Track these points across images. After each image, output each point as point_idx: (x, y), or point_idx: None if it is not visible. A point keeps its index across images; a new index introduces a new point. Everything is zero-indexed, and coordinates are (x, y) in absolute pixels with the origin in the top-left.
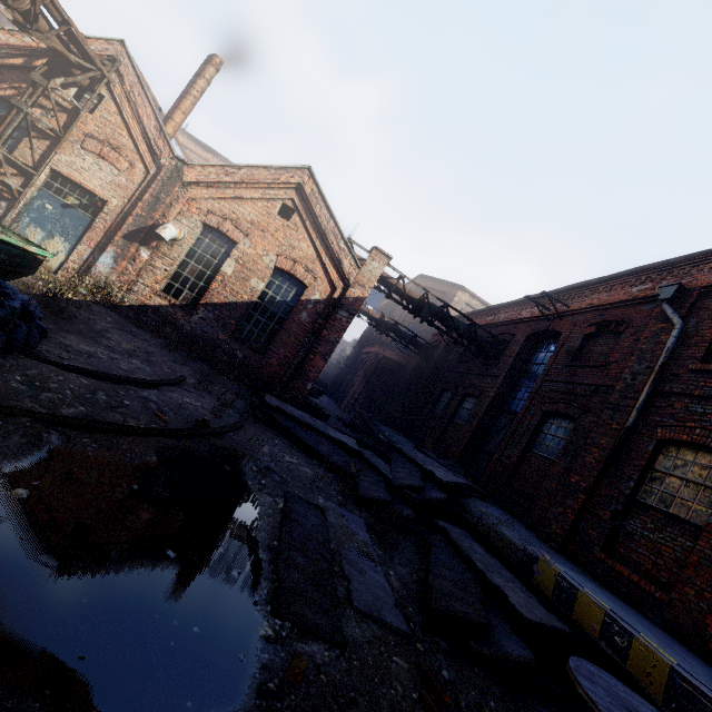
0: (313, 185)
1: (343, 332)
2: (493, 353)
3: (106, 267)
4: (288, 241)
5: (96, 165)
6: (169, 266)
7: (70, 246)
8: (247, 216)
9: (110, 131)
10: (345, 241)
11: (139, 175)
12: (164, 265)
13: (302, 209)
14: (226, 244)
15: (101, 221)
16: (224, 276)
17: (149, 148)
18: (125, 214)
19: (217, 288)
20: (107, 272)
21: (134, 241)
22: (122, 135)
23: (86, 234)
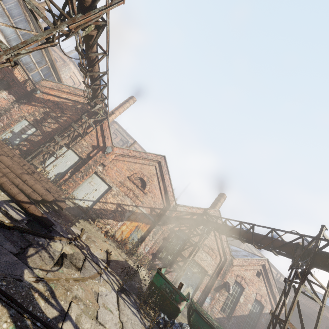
0: (268, 265)
1: (276, 328)
2: (306, 322)
3: (207, 303)
4: (259, 287)
5: (206, 256)
6: (224, 299)
7: (193, 290)
8: (248, 276)
9: (211, 242)
10: (277, 289)
11: (218, 260)
12: (222, 299)
13: (263, 273)
14: (240, 287)
15: (205, 280)
16: (240, 303)
17: (223, 250)
18: (213, 277)
19: (237, 308)
20: (207, 305)
21: (217, 291)
22: (214, 244)
23: (200, 286)
